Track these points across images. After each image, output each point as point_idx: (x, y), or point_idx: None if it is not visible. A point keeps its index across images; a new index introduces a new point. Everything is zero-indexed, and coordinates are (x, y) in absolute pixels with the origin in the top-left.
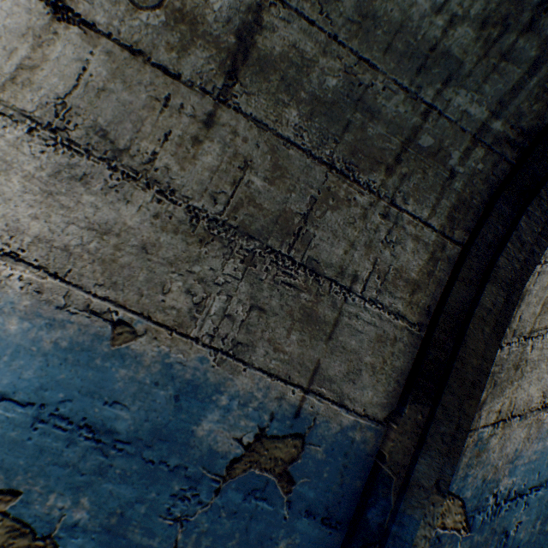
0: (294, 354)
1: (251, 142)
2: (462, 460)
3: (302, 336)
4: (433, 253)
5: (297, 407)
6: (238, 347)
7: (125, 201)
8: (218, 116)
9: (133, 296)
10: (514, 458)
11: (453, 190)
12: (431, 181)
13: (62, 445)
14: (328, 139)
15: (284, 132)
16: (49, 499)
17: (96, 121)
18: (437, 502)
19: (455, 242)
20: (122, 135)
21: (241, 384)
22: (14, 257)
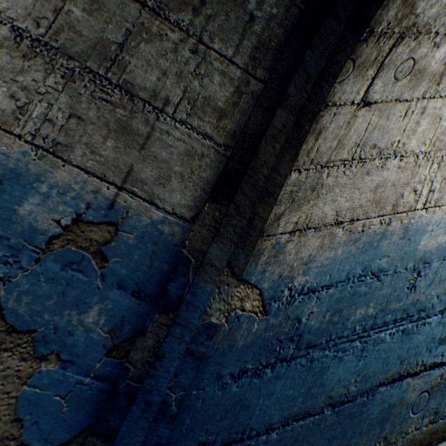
0: (109, 158)
1: None
2: (262, 258)
3: (118, 144)
4: (239, 87)
5: (112, 201)
6: (58, 147)
7: None
8: None
9: None
10: (308, 262)
11: (254, 33)
12: (234, 24)
13: None
14: None
15: None
16: None
17: None
18: (232, 284)
19: (258, 80)
20: None
21: (61, 177)
22: None
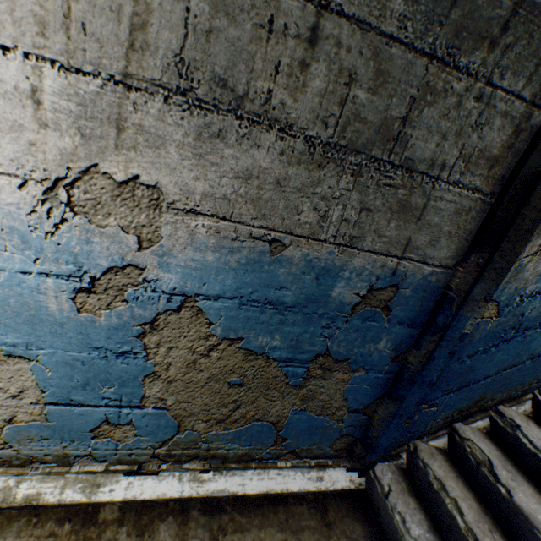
0: (392, 237)
1: (354, 51)
2: (503, 280)
3: (398, 222)
4: (518, 125)
5: (394, 269)
6: (353, 240)
7: (256, 147)
8: (321, 27)
9: (277, 221)
10: None
11: None
12: (535, 46)
13: (257, 314)
14: (432, 24)
15: (387, 27)
16: (258, 339)
17: (213, 71)
18: (482, 306)
19: None
20: (238, 80)
21: (357, 263)
22: (193, 212)
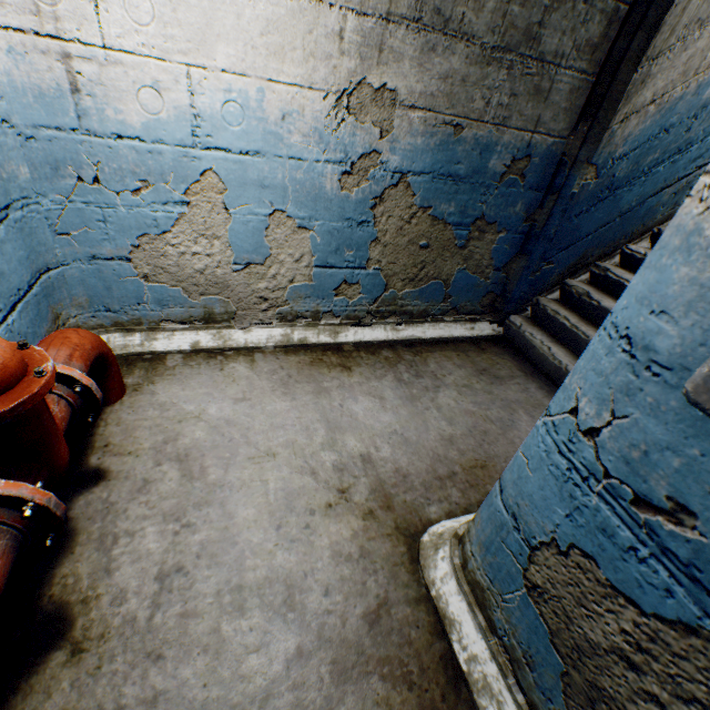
0: (528, 116)
1: None
2: (600, 147)
3: (533, 104)
4: (610, 19)
5: (528, 143)
6: (504, 121)
7: (452, 55)
8: None
9: (460, 110)
10: (626, 138)
11: None
12: None
13: (442, 187)
14: None
15: None
16: (441, 207)
17: (434, 5)
18: (585, 168)
19: (625, 5)
20: (447, 9)
21: (505, 140)
22: (413, 108)
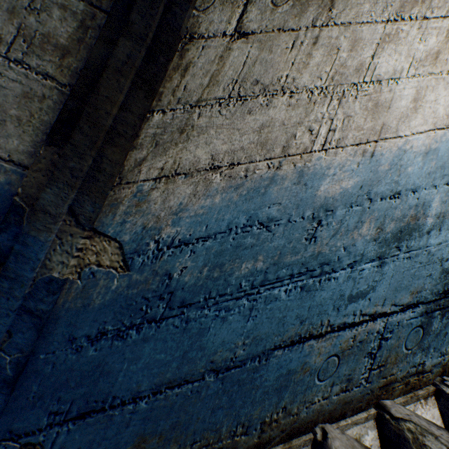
0: None
1: None
2: (121, 208)
3: None
4: (83, 22)
5: None
6: None
7: None
8: None
9: None
10: (179, 211)
11: None
12: None
13: None
14: None
15: None
16: None
17: None
18: (77, 234)
19: (105, 13)
20: None
21: None
22: None
